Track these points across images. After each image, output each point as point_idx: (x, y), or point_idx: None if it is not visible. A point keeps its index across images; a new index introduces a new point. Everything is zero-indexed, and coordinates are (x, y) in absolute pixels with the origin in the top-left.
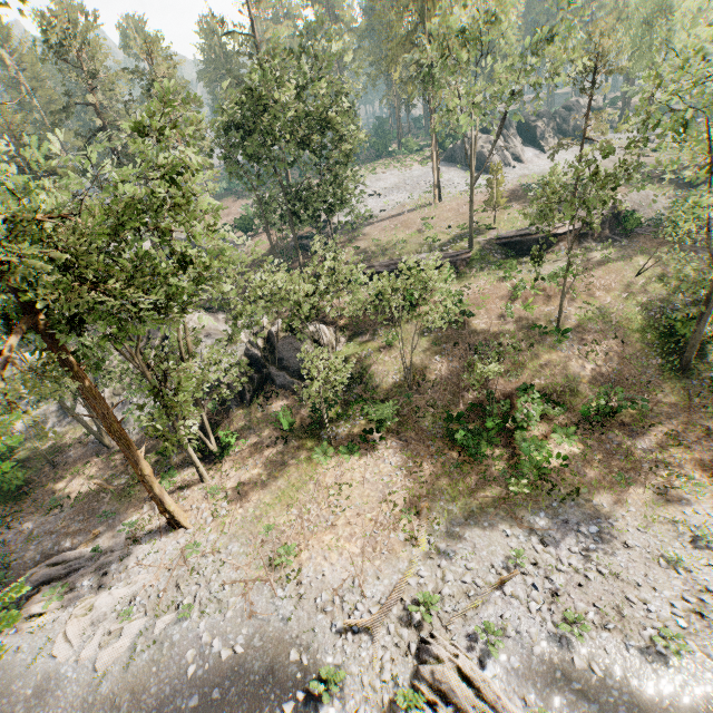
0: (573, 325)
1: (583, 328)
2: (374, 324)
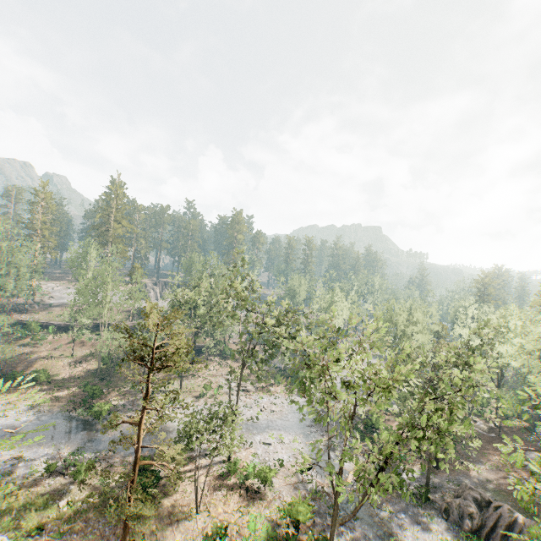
0: (80, 356)
1: (83, 357)
2: (0, 342)
